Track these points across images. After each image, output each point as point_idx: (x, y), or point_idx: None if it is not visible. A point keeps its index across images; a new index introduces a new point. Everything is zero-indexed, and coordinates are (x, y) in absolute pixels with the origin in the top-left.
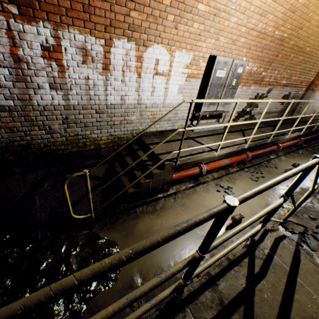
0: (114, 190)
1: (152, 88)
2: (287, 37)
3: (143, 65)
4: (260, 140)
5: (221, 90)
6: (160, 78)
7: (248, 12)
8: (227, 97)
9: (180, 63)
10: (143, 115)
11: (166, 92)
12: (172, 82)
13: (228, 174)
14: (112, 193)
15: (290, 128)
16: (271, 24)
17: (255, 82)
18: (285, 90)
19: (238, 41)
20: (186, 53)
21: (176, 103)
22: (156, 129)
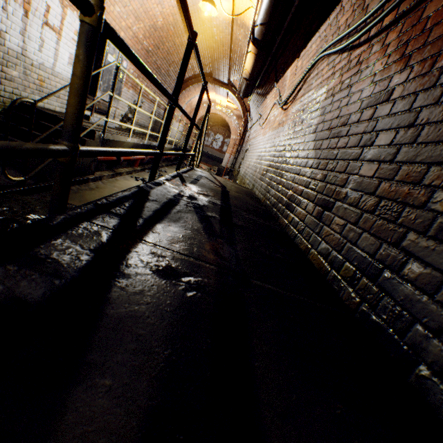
0: (35, 160)
1: (41, 42)
2: (152, 51)
3: (33, 3)
4: (153, 141)
5: (112, 79)
6: (51, 32)
7: (128, 9)
8: (117, 91)
9: (72, 26)
10: (29, 75)
11: (57, 55)
12: (63, 45)
13: (136, 171)
14: (32, 163)
15: (168, 137)
16: (142, 32)
17: (133, 87)
18: (152, 106)
19: (120, 33)
20: (78, 17)
21: (67, 77)
22: (44, 105)
